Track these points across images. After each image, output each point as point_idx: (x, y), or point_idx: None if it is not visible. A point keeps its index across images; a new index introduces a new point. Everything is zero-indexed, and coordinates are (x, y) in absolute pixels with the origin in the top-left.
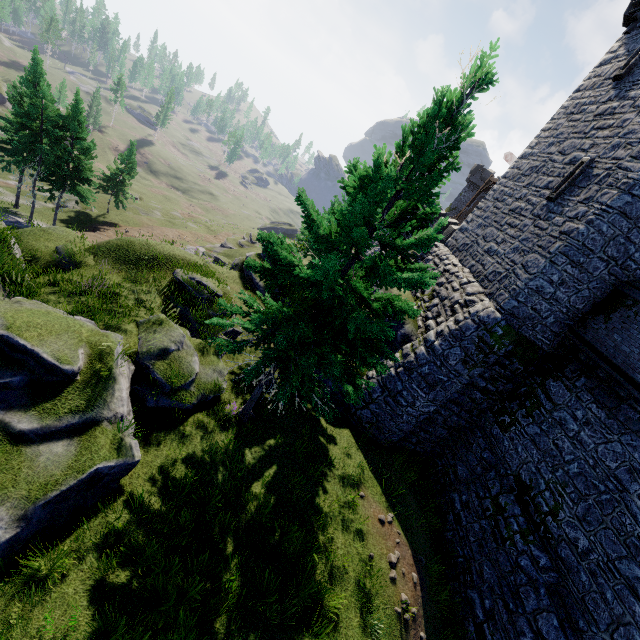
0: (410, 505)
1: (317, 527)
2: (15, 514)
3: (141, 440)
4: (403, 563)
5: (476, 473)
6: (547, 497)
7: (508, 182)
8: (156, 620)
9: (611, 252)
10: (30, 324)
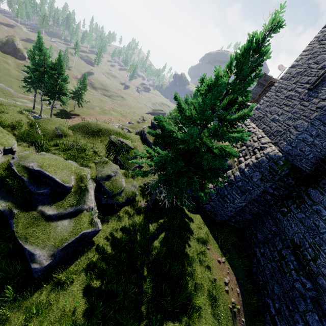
0: (233, 254)
1: (187, 263)
2: (49, 253)
3: (100, 219)
4: (231, 283)
5: (268, 238)
6: (310, 251)
7: (283, 81)
8: (114, 305)
9: None
10: (50, 165)
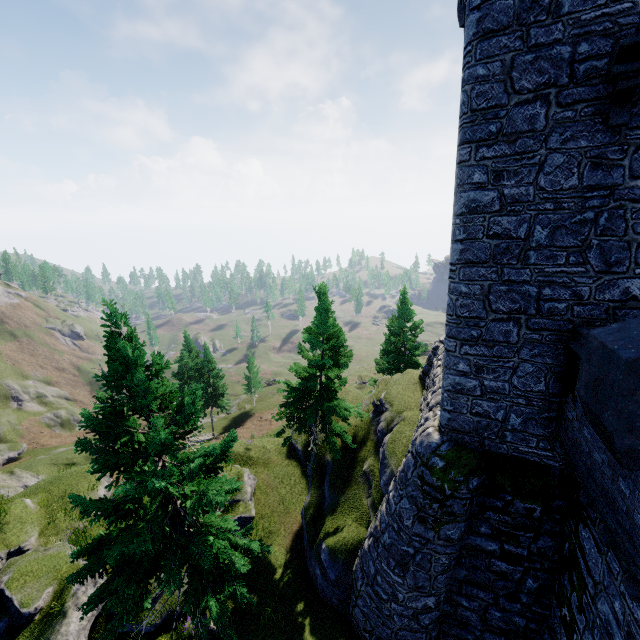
0: None
1: None
2: None
3: None
4: None
5: None
6: None
7: None
8: None
9: (504, 306)
10: (25, 573)
